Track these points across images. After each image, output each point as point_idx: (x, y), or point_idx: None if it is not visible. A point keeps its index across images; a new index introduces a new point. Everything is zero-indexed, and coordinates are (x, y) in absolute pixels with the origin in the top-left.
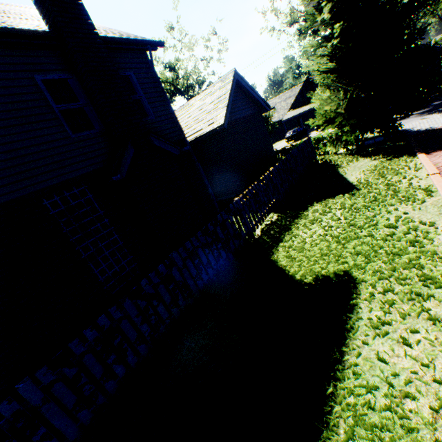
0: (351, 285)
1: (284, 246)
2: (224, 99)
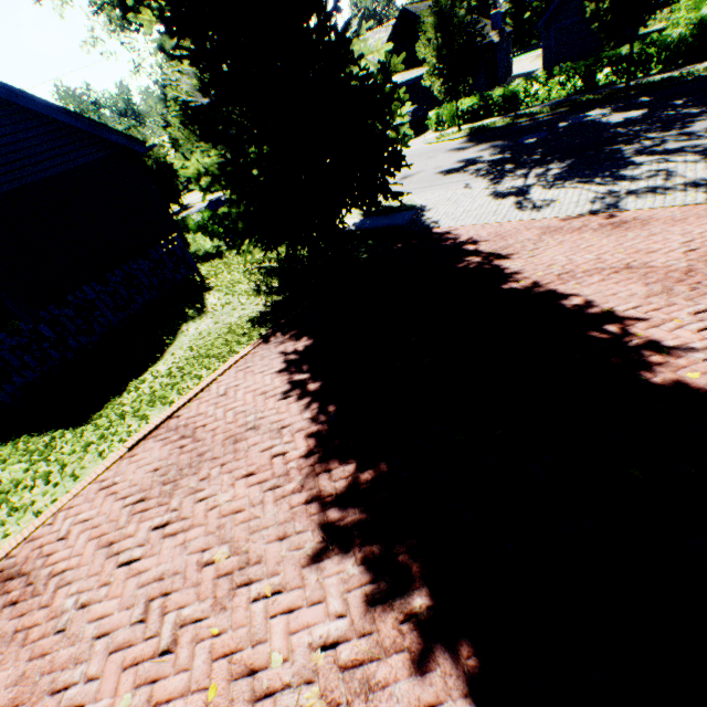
0: None
1: None
2: None
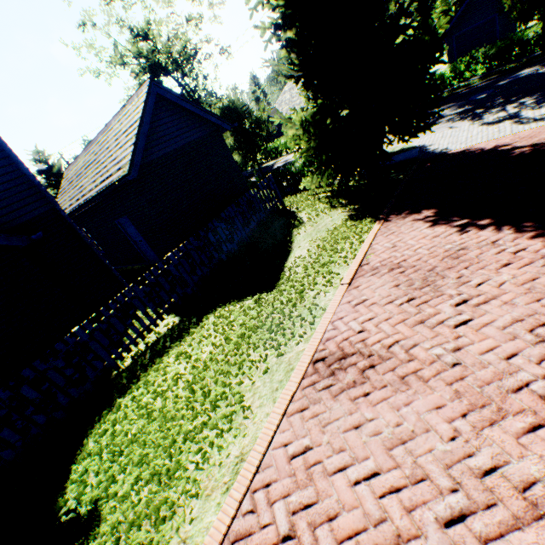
0: (83, 540)
1: (120, 405)
2: (134, 130)
